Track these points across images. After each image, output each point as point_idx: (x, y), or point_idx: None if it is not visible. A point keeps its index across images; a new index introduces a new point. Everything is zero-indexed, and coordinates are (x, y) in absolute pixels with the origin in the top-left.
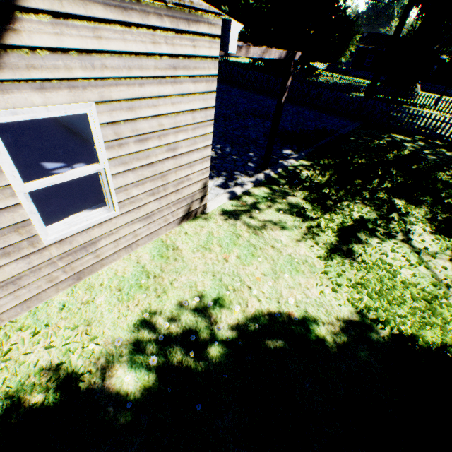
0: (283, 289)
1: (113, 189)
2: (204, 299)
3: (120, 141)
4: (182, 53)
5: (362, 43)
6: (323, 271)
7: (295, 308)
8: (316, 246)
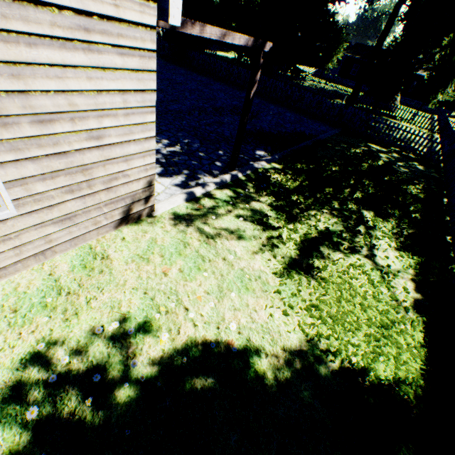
0: (227, 312)
1: (0, 182)
2: (126, 323)
3: (3, 119)
4: (97, 11)
5: (350, 52)
6: (276, 290)
7: (237, 335)
8: (273, 259)
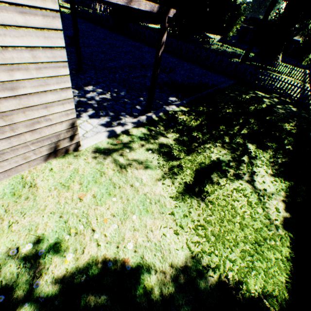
0: (127, 232)
1: None
2: (39, 244)
3: None
4: None
5: (246, 23)
6: (170, 212)
7: (133, 253)
8: (172, 185)
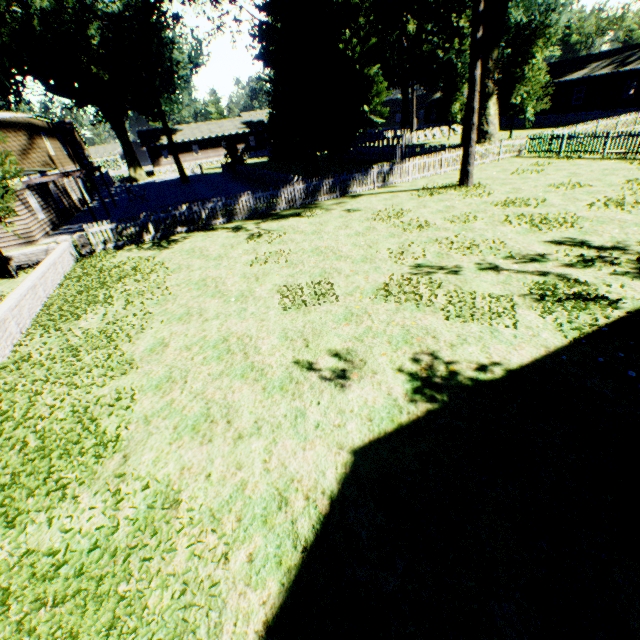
0: None
1: None
2: None
3: None
4: None
5: None
6: None
7: None
8: None
